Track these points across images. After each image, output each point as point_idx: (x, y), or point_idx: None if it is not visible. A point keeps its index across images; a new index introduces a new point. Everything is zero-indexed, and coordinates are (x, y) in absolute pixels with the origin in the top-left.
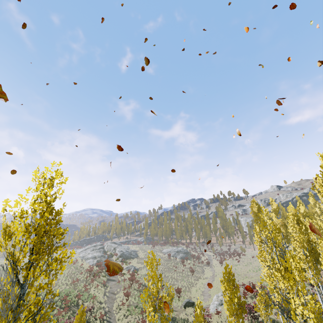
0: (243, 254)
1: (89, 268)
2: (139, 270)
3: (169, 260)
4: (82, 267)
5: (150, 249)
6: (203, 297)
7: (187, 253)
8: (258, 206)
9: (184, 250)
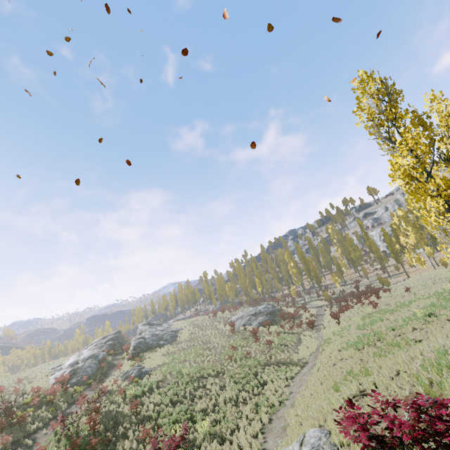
0: (384, 289)
1: (32, 394)
2: (150, 373)
3: (234, 333)
4: (25, 393)
5: (209, 321)
6: (264, 439)
7: (274, 313)
8: (385, 83)
9: (269, 308)
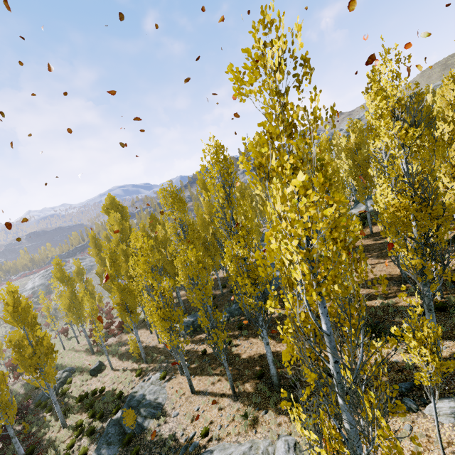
0: None
1: None
2: None
3: None
4: None
5: None
6: None
7: None
8: (109, 239)
9: None
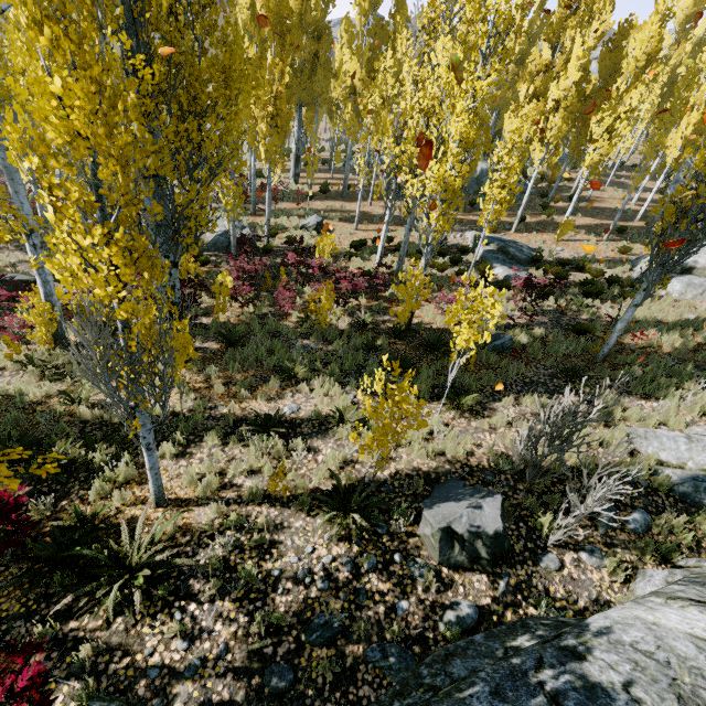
0: None
1: None
2: None
3: None
4: None
5: None
6: None
7: None
8: None
9: None
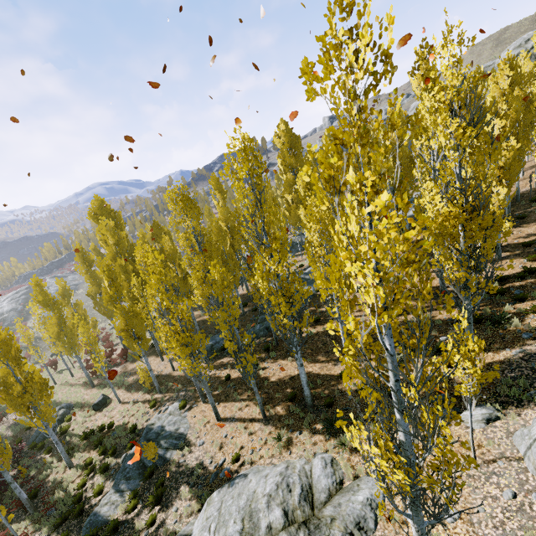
0: None
1: None
2: None
3: None
4: None
5: None
6: None
7: None
8: (98, 253)
9: None
